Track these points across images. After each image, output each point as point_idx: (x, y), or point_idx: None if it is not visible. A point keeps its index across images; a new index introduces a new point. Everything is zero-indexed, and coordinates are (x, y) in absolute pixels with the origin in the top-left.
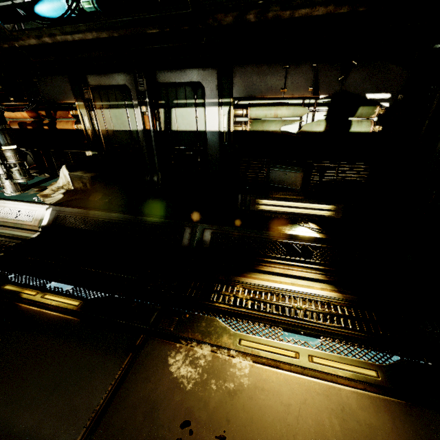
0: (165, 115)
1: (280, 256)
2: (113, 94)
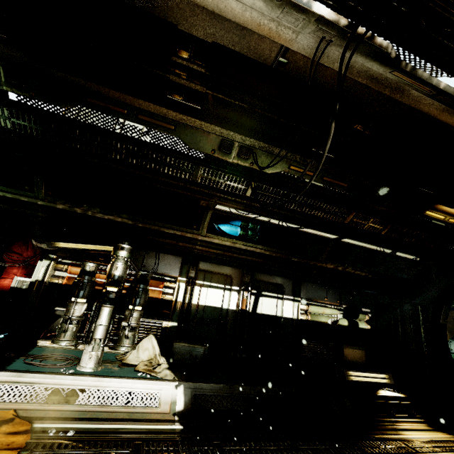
0: (254, 300)
1: (400, 415)
2: (217, 278)
